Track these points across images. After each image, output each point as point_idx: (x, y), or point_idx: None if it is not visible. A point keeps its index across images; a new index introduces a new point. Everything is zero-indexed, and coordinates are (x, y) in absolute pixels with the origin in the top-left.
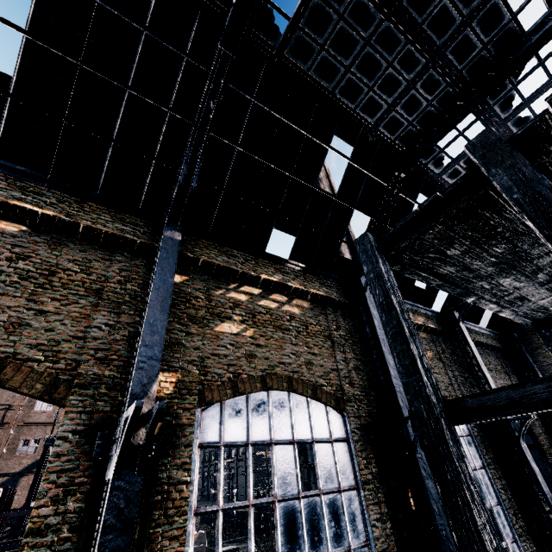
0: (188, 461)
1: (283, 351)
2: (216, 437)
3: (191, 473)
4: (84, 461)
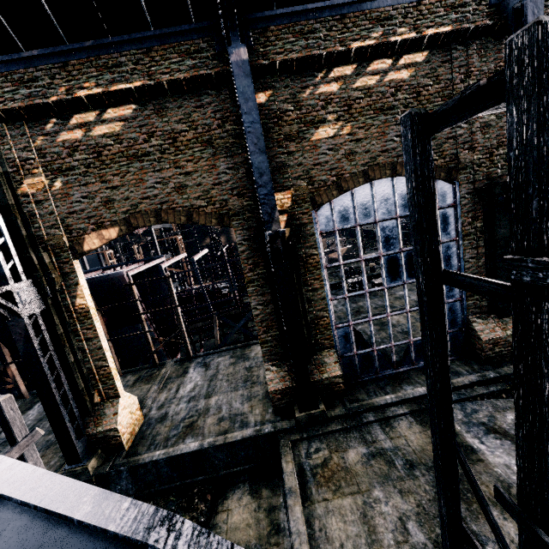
0: (314, 243)
1: (386, 137)
2: (330, 226)
3: (317, 249)
4: (256, 253)
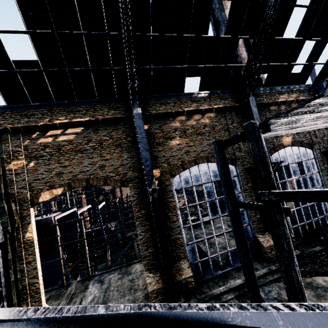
0: (172, 195)
1: (202, 145)
2: (180, 186)
3: (174, 198)
4: (141, 201)
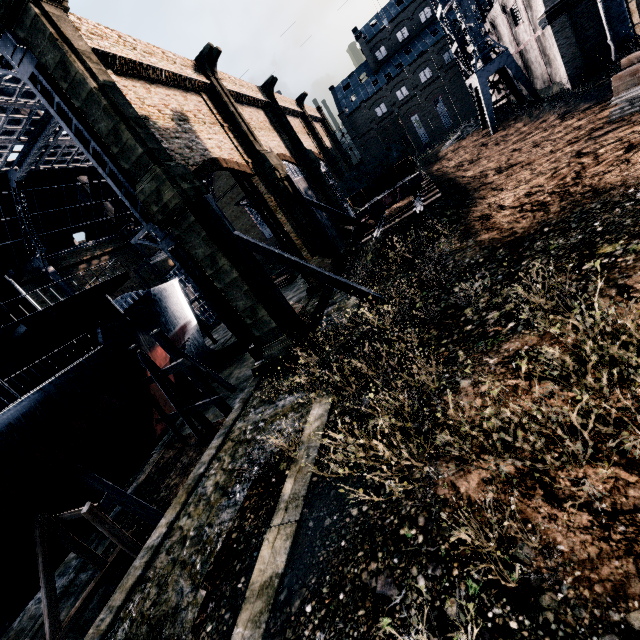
0: None
1: None
2: None
3: None
4: None
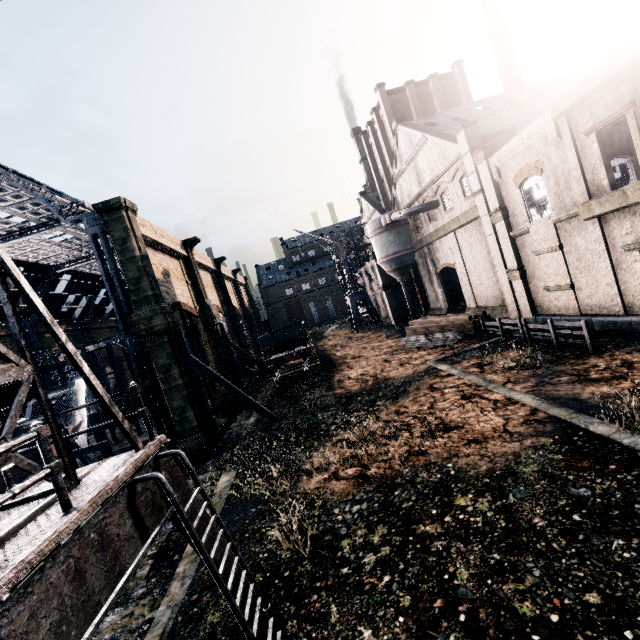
0: None
1: None
2: None
3: None
4: None
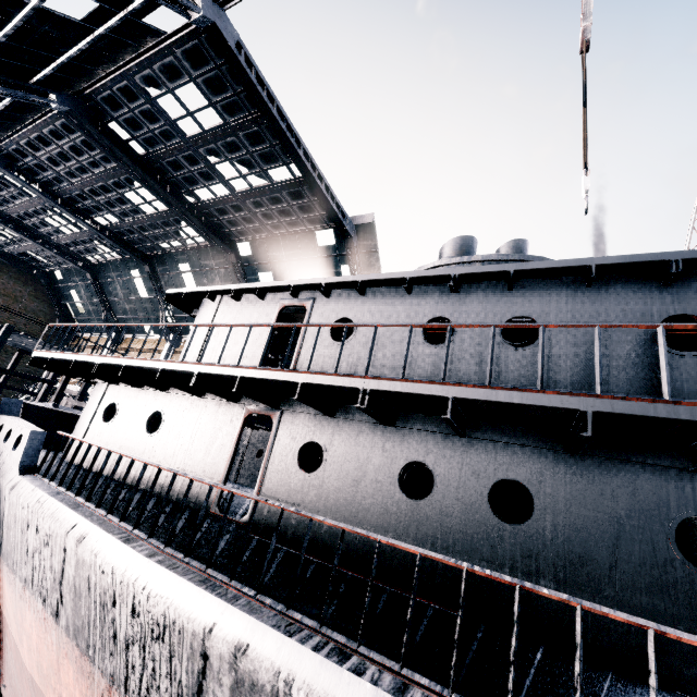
0: None
1: None
2: None
3: None
4: None
